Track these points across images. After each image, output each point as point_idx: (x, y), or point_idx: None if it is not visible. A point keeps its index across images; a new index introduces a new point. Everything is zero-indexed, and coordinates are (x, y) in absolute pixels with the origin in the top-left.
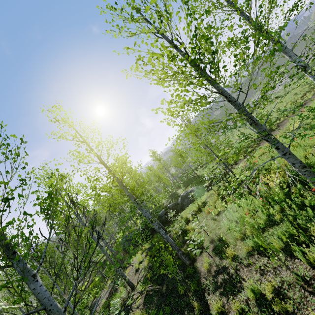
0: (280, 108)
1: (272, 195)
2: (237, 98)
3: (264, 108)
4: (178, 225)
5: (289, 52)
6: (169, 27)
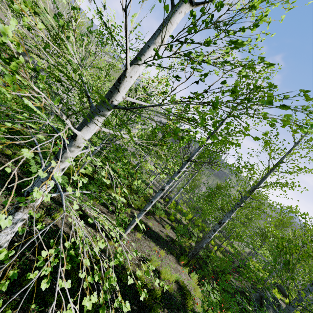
0: None
1: None
2: None
3: None
4: None
5: None
6: None
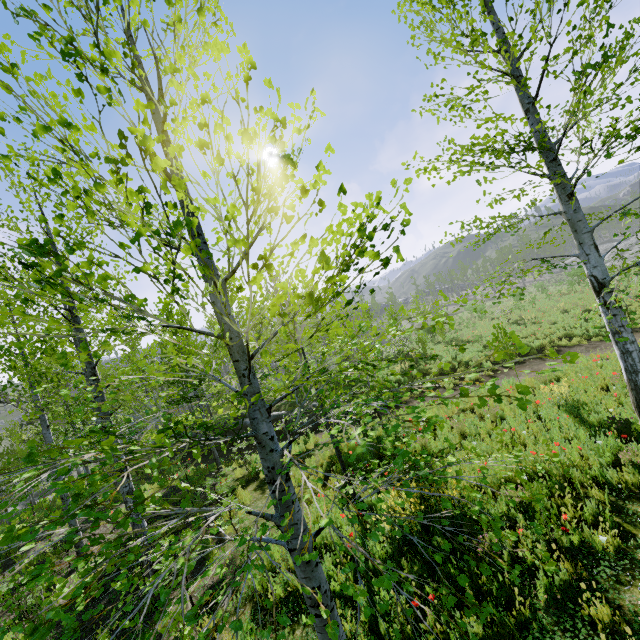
0: (591, 312)
1: (371, 543)
2: (256, 352)
3: (571, 292)
4: (238, 473)
5: (582, 233)
6: (160, 86)
